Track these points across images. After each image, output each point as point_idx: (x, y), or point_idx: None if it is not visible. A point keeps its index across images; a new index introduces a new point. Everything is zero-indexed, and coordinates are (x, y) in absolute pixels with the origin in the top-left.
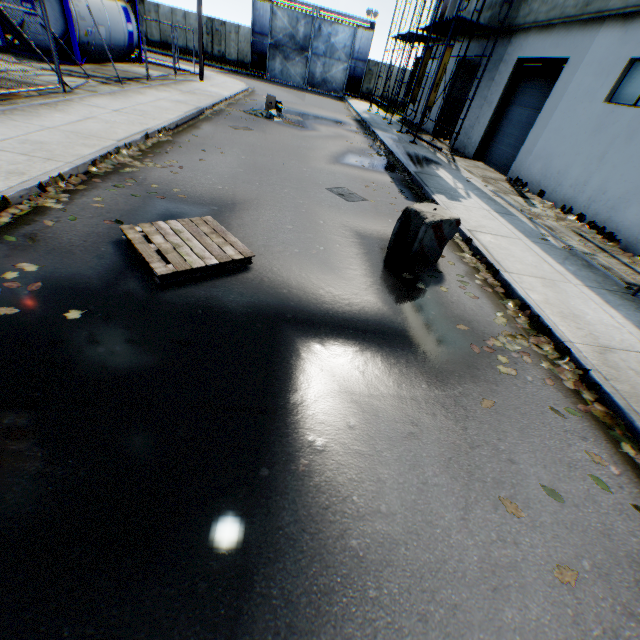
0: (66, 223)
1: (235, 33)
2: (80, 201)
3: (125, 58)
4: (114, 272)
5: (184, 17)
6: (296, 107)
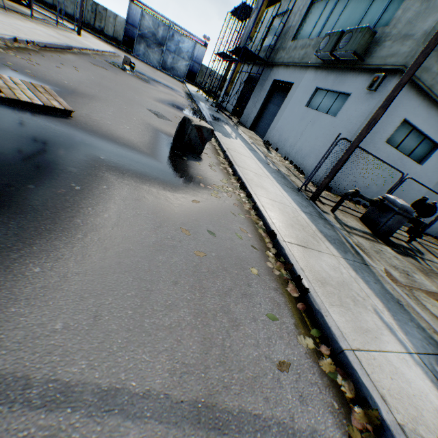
0: None
1: (113, 18)
2: None
3: (17, 0)
4: None
5: None
6: (147, 73)
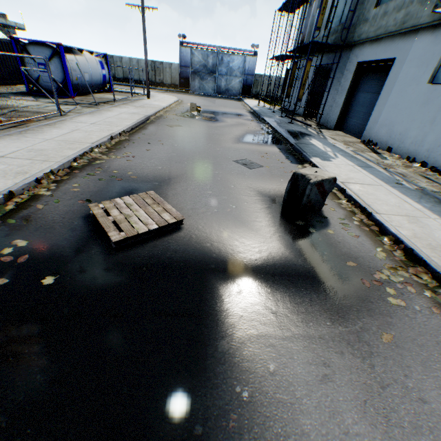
0: (52, 205)
1: (169, 68)
2: (63, 188)
3: (101, 90)
4: (82, 241)
5: (137, 62)
6: (210, 108)
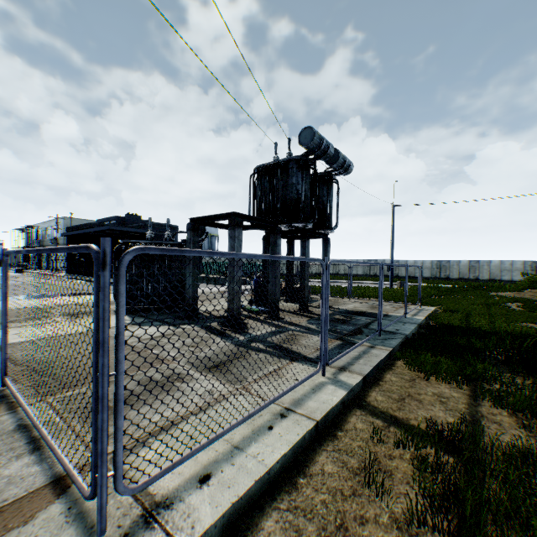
0: None
1: None
2: None
3: None
4: None
5: None
6: None
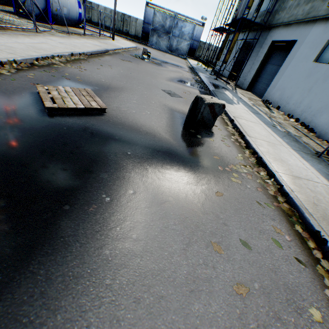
0: (8, 81)
1: (135, 22)
2: (22, 74)
3: (76, 26)
4: (24, 104)
5: (110, 12)
6: (159, 58)
